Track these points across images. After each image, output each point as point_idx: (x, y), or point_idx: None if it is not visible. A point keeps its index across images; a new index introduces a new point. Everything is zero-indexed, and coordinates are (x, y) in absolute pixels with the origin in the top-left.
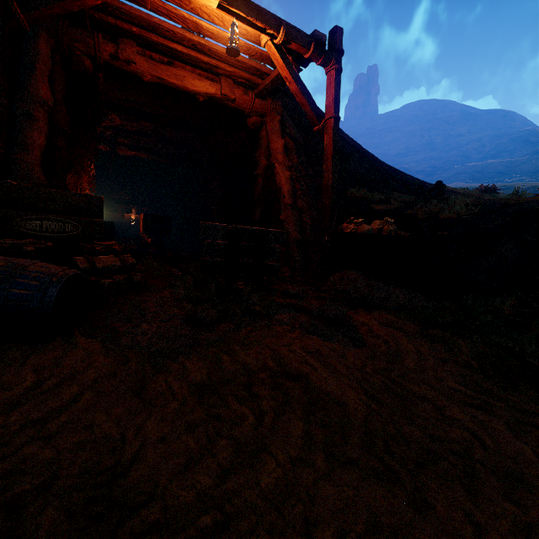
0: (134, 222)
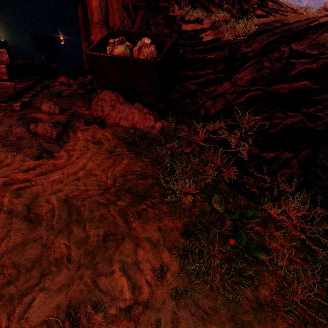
0: (63, 42)
